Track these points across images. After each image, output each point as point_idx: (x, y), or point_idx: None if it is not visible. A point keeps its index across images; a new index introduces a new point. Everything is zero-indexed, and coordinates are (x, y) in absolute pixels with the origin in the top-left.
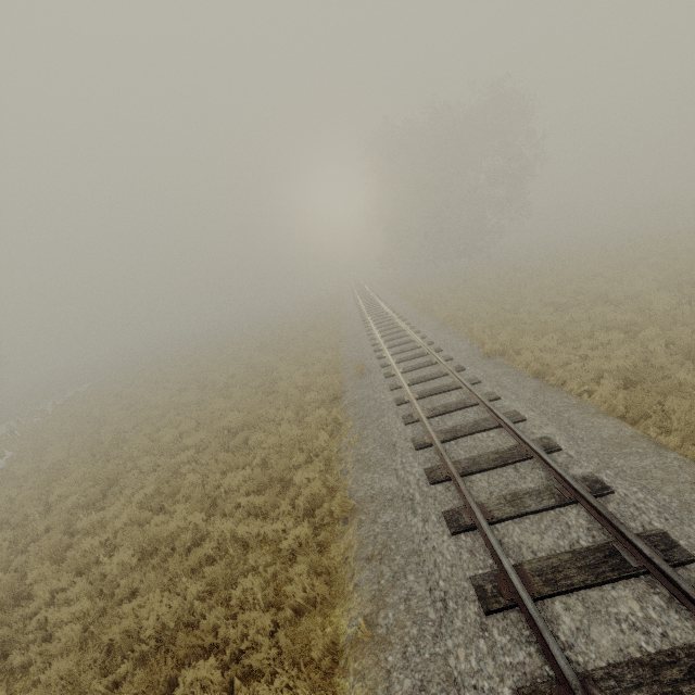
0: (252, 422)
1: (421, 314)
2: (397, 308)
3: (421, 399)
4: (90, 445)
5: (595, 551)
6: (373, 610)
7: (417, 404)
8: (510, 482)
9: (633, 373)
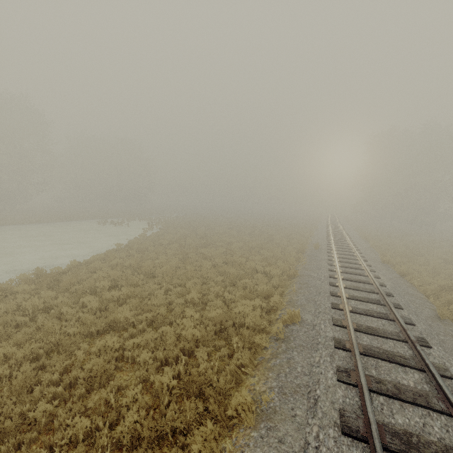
0: (262, 247)
1: (362, 240)
2: (350, 233)
3: (340, 262)
4: (193, 233)
5: (373, 299)
6: (297, 289)
7: (337, 261)
8: (359, 285)
9: (448, 287)
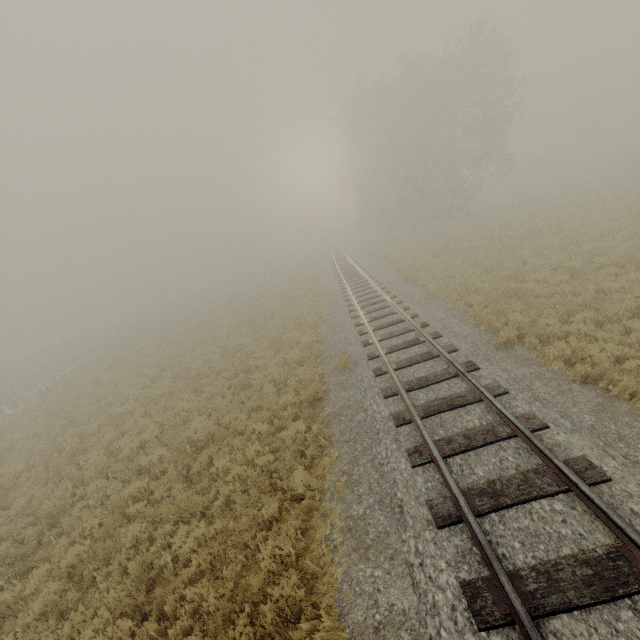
0: (218, 436)
1: (406, 284)
2: (379, 277)
3: (428, 417)
4: (51, 453)
5: None
6: None
7: (426, 433)
8: None
9: None
